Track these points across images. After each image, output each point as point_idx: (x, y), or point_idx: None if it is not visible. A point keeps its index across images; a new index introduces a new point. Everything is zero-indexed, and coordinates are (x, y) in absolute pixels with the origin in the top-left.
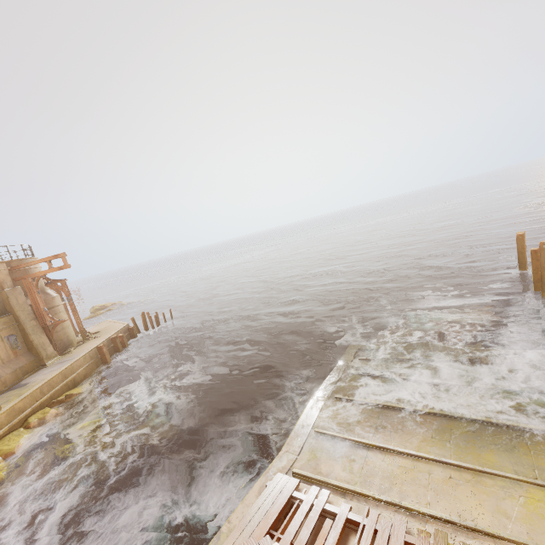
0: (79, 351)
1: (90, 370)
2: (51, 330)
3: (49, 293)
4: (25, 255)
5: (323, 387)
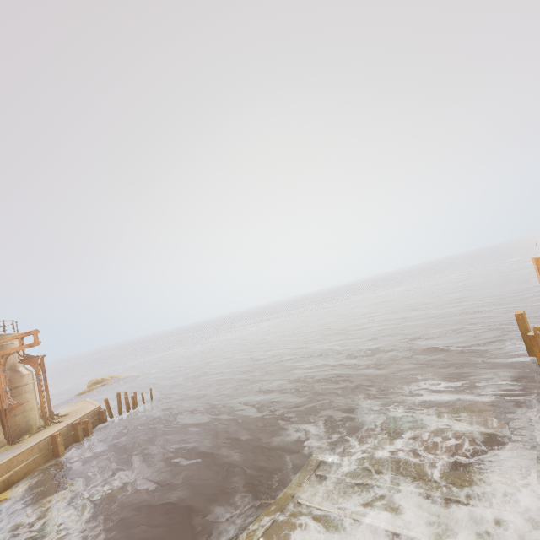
0: (31, 440)
1: (35, 465)
2: (7, 414)
3: (20, 370)
4: (4, 330)
5: (256, 525)
